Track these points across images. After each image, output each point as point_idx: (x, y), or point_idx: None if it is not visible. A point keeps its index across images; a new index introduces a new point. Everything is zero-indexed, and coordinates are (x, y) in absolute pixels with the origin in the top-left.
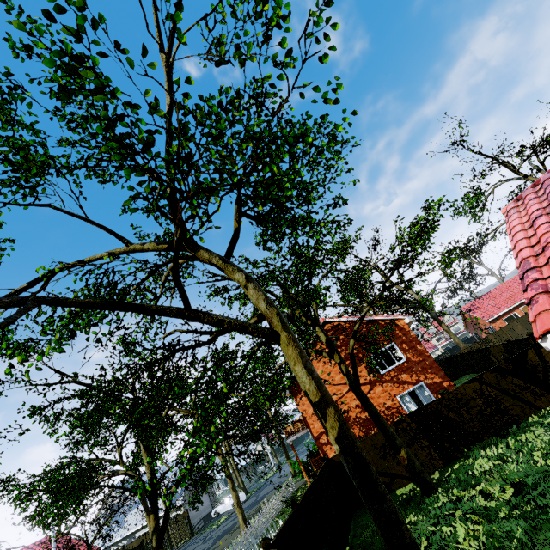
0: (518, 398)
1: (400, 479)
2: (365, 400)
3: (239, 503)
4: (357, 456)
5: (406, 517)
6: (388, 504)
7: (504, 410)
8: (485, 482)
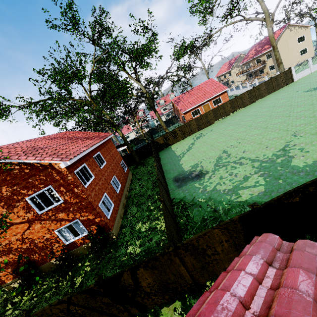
0: (104, 313)
1: None
2: None
3: None
4: None
5: None
6: None
7: None
8: None
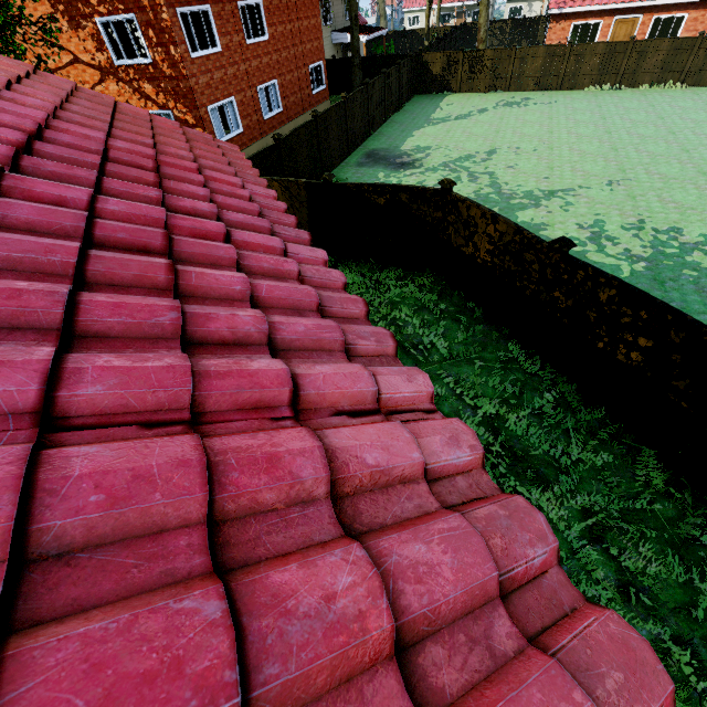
0: None
1: None
2: None
3: None
4: None
5: None
6: None
7: None
8: None
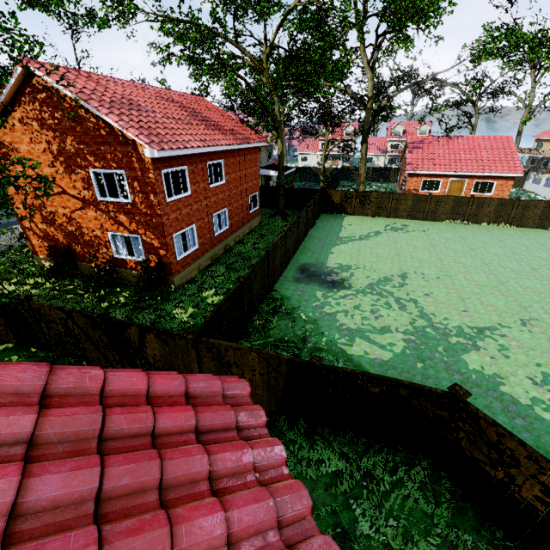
0: (99, 350)
1: None
2: None
3: None
4: None
5: None
6: None
7: (83, 349)
8: None
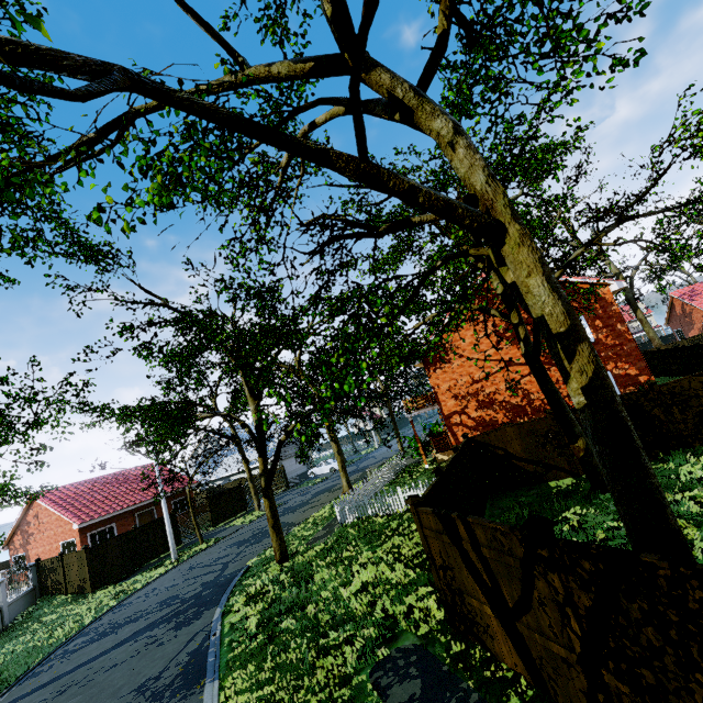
0: None
1: (557, 471)
2: (544, 376)
3: (344, 467)
4: (617, 415)
5: (567, 508)
6: (652, 481)
7: None
8: (702, 489)
